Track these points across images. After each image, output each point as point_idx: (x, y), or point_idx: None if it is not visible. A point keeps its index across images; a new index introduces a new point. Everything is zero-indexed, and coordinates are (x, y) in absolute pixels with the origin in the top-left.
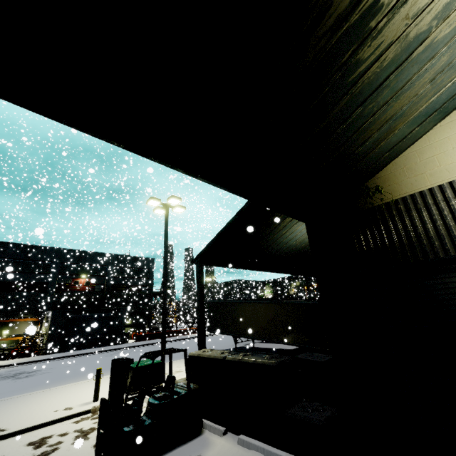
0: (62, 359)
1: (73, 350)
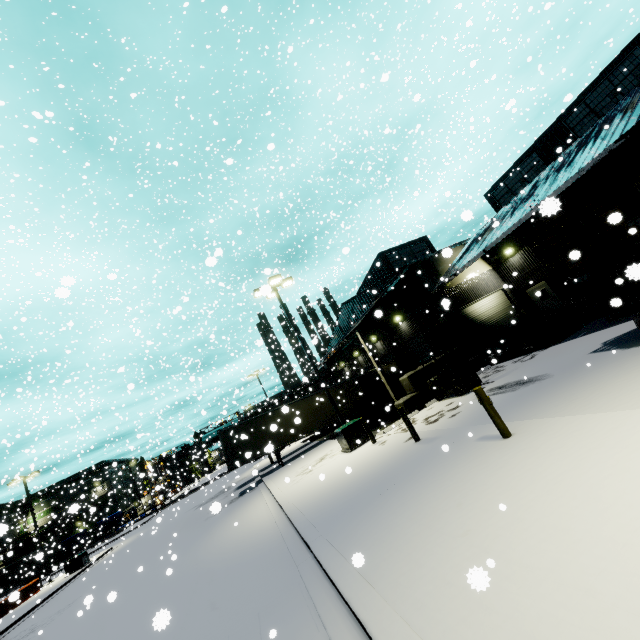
0: None
1: None
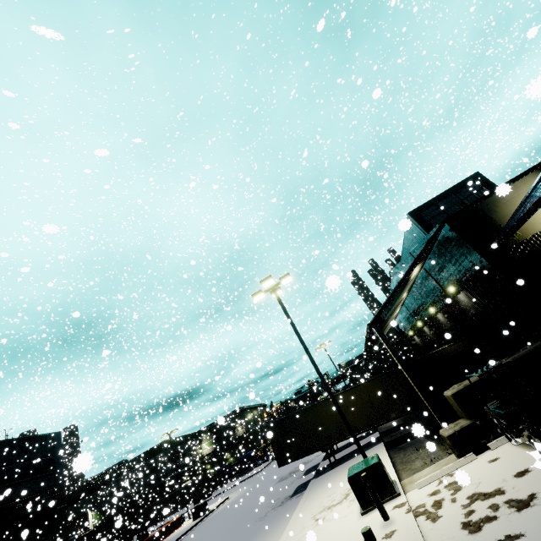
0: None
1: None
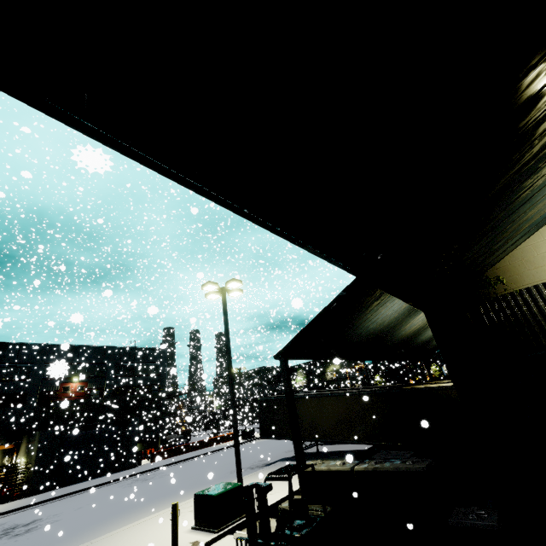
0: (60, 499)
1: (68, 484)
